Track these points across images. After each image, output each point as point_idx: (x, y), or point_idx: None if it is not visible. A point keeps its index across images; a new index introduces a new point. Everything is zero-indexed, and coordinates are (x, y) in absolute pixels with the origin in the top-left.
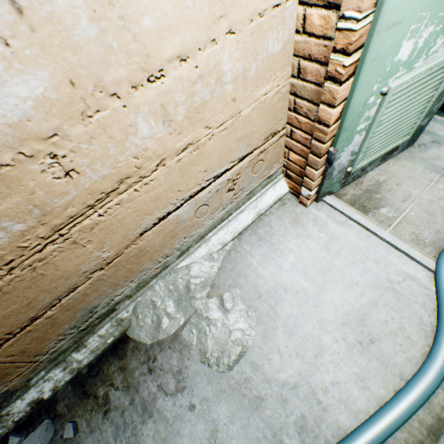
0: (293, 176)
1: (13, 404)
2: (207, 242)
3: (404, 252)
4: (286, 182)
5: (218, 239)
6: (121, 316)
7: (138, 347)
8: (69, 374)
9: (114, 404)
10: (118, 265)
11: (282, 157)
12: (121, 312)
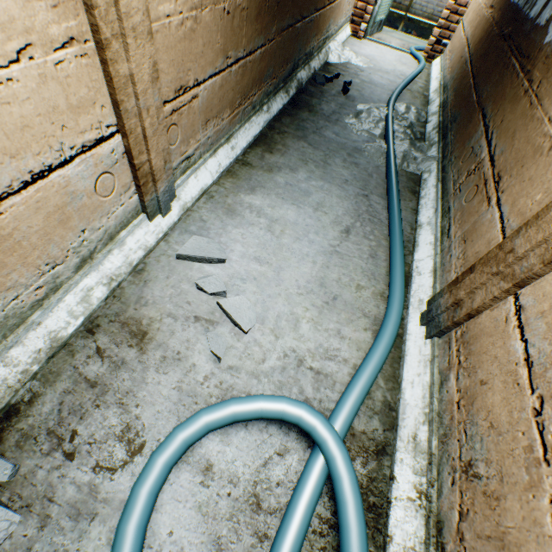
0: (356, 21)
1: (311, 63)
2: (338, 36)
3: (400, 50)
4: (350, 29)
5: (340, 38)
6: (326, 49)
7: (336, 65)
8: (319, 65)
9: (343, 74)
10: (339, 5)
11: (353, 7)
12: (326, 47)
